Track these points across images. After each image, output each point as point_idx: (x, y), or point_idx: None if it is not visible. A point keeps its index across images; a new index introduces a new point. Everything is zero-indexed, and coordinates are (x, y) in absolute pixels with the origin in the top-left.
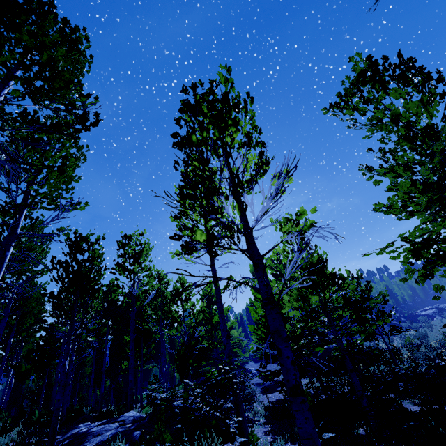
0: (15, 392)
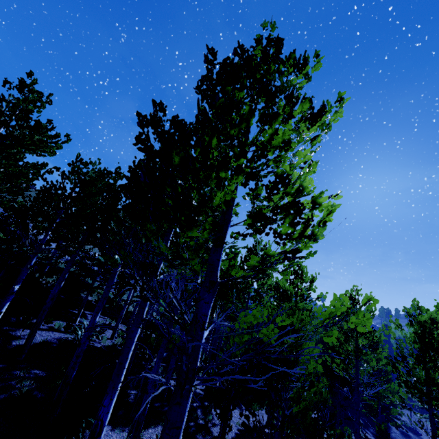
0: (214, 333)
